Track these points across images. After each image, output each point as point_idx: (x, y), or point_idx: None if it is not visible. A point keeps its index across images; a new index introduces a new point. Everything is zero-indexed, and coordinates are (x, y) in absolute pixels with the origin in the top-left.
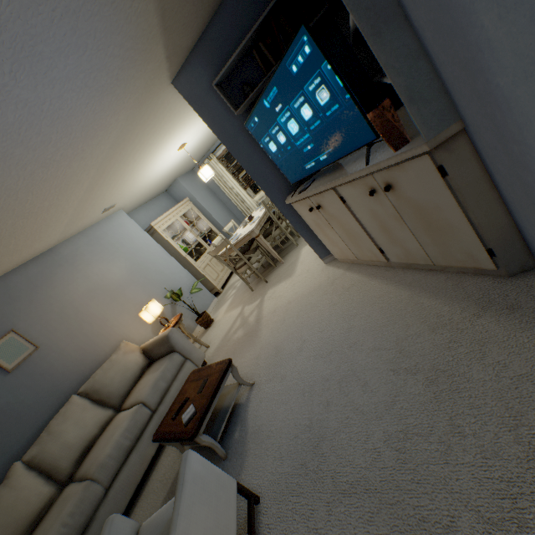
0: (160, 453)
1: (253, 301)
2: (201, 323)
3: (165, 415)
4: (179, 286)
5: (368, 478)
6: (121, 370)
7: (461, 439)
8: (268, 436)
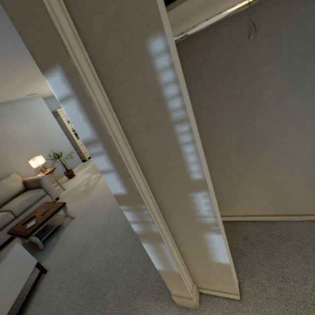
0: (12, 239)
1: (98, 173)
2: (67, 175)
3: (20, 221)
4: (62, 150)
5: (92, 271)
6: (6, 189)
7: (129, 263)
8: (66, 245)
